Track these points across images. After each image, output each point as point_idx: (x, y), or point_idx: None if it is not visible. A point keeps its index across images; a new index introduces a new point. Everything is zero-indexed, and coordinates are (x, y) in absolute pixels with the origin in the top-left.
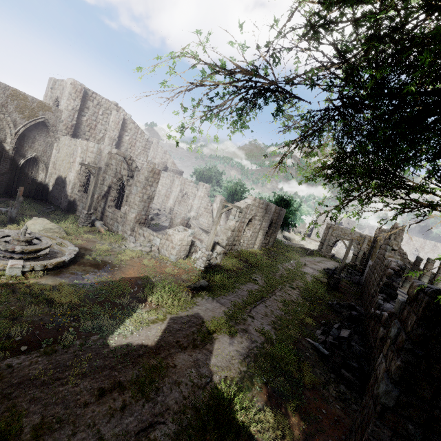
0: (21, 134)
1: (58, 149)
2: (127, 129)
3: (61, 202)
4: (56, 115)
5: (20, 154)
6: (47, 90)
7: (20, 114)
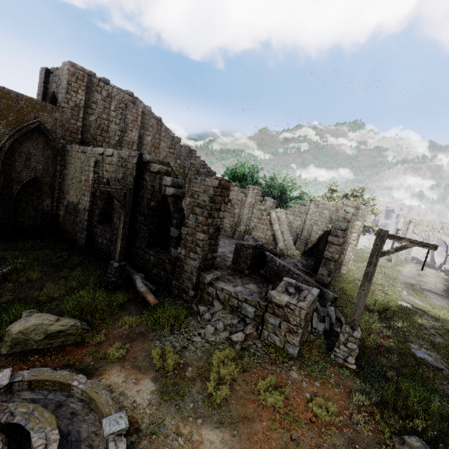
0: (8, 148)
1: (63, 165)
2: (148, 126)
3: (76, 239)
4: (53, 116)
5: (12, 178)
6: (39, 86)
7: (2, 120)
